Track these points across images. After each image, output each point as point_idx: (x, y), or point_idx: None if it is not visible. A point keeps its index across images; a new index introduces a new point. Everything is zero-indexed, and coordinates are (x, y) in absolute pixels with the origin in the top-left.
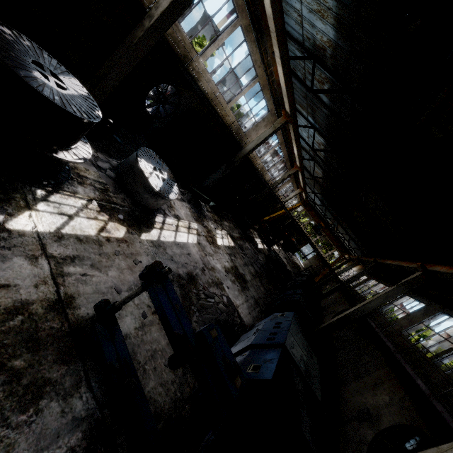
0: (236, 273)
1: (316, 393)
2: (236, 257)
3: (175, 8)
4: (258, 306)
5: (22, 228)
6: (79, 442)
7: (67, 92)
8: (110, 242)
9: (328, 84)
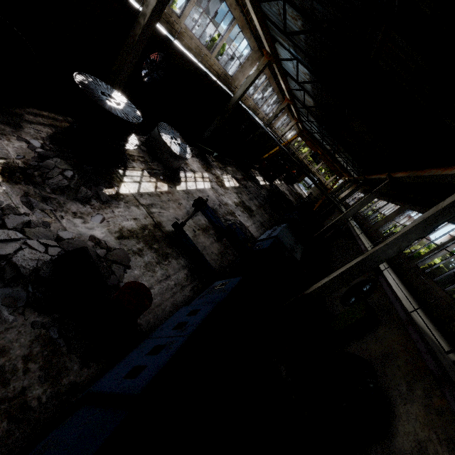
0: (243, 206)
1: (296, 257)
2: (242, 194)
3: (161, 3)
4: (264, 227)
5: (125, 193)
6: (187, 273)
7: (121, 106)
8: (163, 194)
9: (300, 21)
